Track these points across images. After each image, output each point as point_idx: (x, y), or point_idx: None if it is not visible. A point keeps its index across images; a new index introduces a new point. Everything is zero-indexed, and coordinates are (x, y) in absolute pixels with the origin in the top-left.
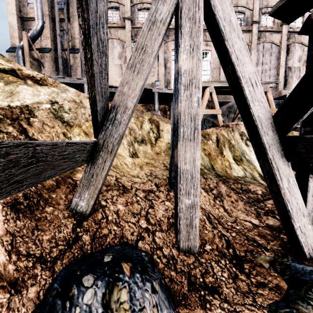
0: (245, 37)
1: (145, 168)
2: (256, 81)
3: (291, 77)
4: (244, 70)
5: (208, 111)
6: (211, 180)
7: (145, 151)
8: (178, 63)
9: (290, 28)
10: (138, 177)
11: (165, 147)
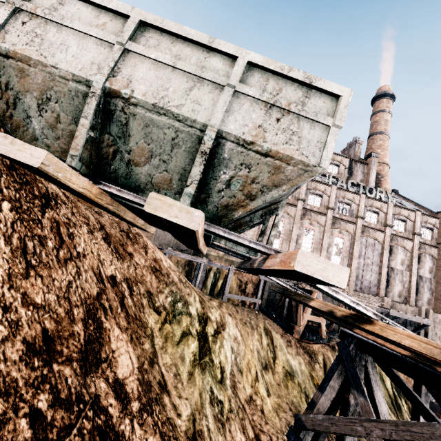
0: (349, 227)
1: (280, 415)
2: (387, 417)
3: (394, 279)
4: (381, 408)
5: (313, 318)
6: (332, 439)
7: (270, 382)
8: (347, 395)
9: (393, 230)
10: (284, 433)
11: (282, 375)
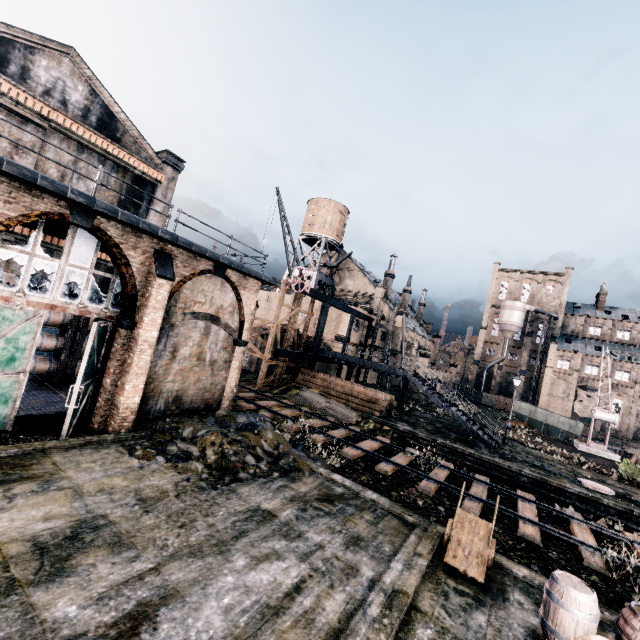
0: None
1: None
2: None
3: None
4: None
5: None
6: None
7: None
8: None
9: None
10: None
11: None
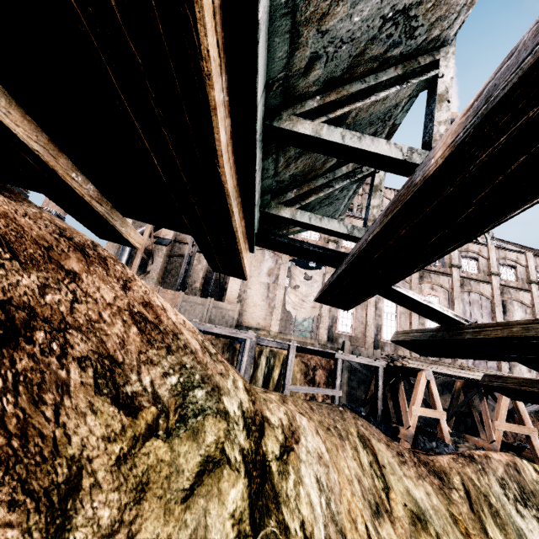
0: (443, 280)
1: None
2: None
3: None
4: None
5: (426, 411)
6: None
7: None
8: None
9: (502, 280)
10: None
11: (407, 521)
